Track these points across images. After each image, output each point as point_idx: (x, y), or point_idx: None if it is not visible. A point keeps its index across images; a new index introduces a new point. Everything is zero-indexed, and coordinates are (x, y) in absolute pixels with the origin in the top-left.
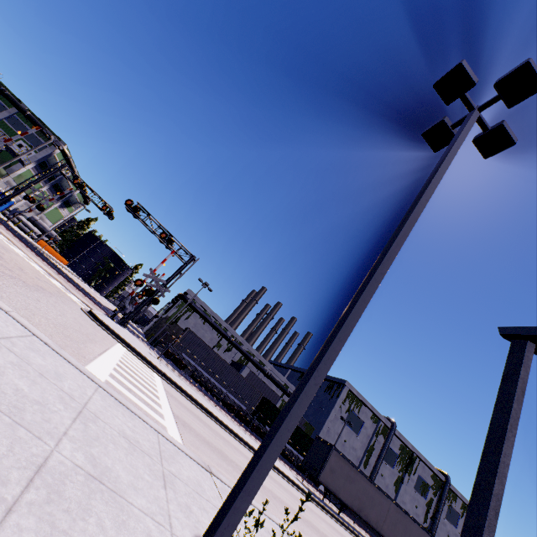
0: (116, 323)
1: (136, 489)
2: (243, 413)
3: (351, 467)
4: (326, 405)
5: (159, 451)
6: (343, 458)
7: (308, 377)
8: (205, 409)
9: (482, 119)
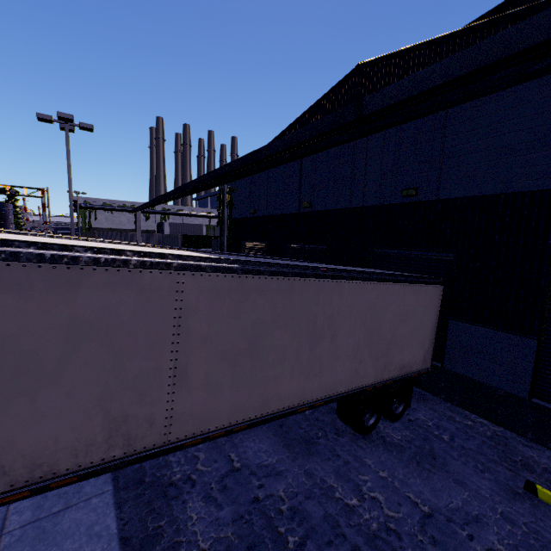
0: None
1: None
2: None
3: None
4: None
5: None
6: None
7: None
8: None
9: (72, 125)
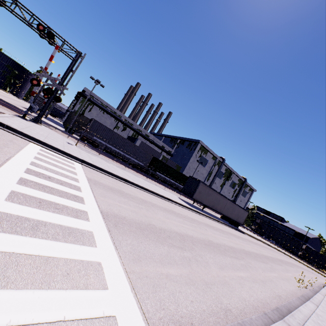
0: (29, 122)
1: None
2: (142, 167)
3: (209, 189)
4: (188, 155)
5: None
6: (206, 186)
7: None
8: (122, 179)
9: None
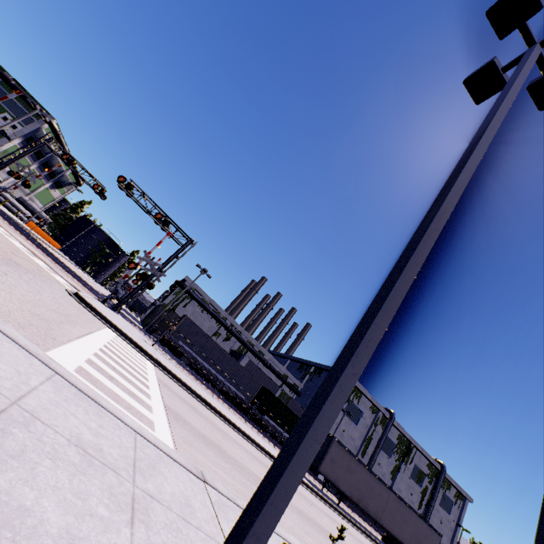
0: (107, 308)
1: (73, 542)
2: (242, 402)
3: (351, 458)
4: None
5: (132, 461)
6: (344, 449)
7: (343, 364)
8: (202, 399)
9: (543, 57)
